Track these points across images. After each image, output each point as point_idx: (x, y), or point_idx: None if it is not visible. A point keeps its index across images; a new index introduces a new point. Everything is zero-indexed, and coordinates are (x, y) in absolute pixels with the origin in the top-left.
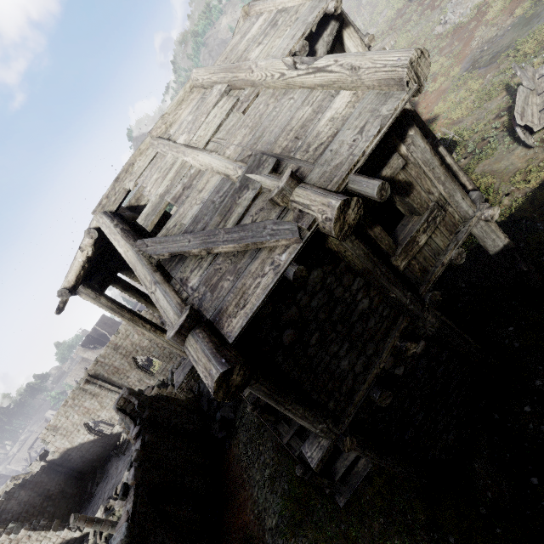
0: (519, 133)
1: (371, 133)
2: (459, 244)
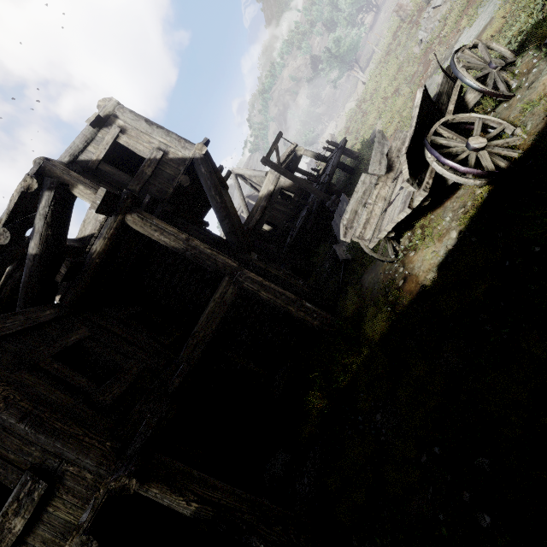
0: (362, 245)
1: None
2: (82, 527)
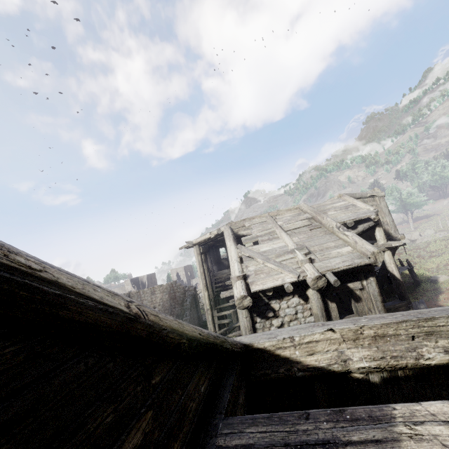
0: None
1: (346, 264)
2: None
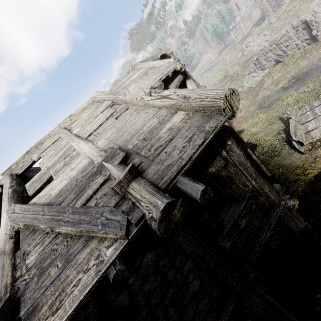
0: (295, 144)
1: (196, 143)
2: (271, 227)
